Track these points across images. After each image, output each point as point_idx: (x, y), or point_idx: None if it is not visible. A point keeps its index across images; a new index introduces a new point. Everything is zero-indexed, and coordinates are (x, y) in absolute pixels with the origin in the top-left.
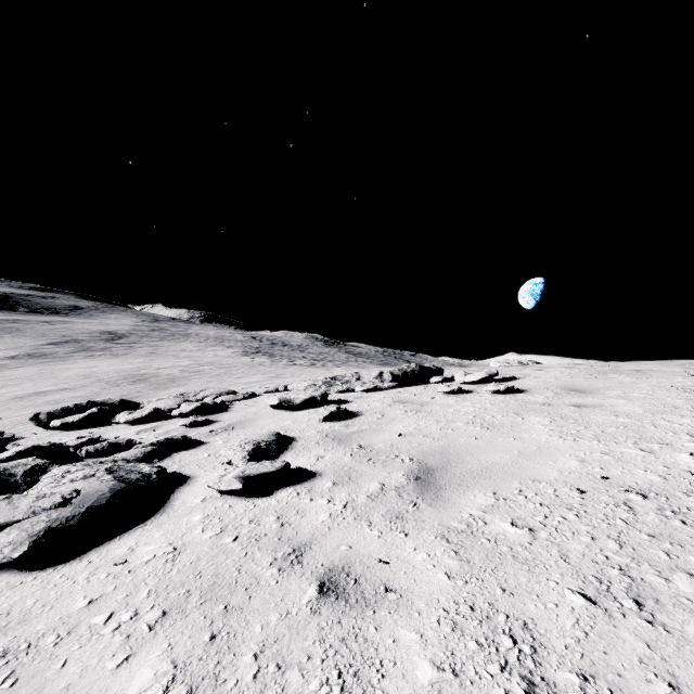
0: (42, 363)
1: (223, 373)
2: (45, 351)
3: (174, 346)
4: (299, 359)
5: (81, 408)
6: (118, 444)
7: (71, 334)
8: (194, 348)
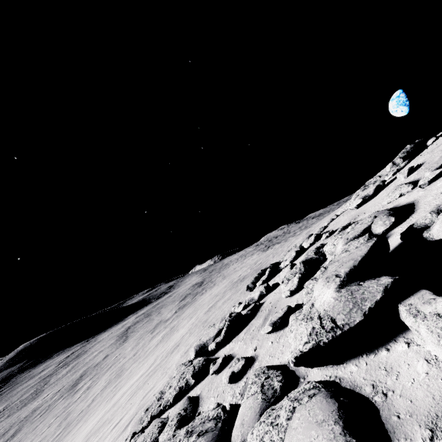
0: (189, 306)
1: (274, 254)
2: (183, 304)
3: (228, 270)
4: (295, 234)
5: (261, 274)
6: (319, 247)
7: (182, 294)
8: (238, 265)
